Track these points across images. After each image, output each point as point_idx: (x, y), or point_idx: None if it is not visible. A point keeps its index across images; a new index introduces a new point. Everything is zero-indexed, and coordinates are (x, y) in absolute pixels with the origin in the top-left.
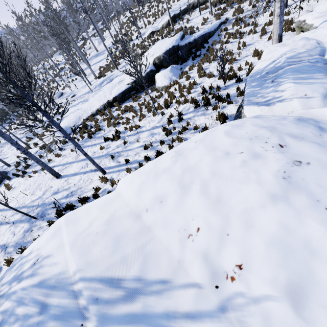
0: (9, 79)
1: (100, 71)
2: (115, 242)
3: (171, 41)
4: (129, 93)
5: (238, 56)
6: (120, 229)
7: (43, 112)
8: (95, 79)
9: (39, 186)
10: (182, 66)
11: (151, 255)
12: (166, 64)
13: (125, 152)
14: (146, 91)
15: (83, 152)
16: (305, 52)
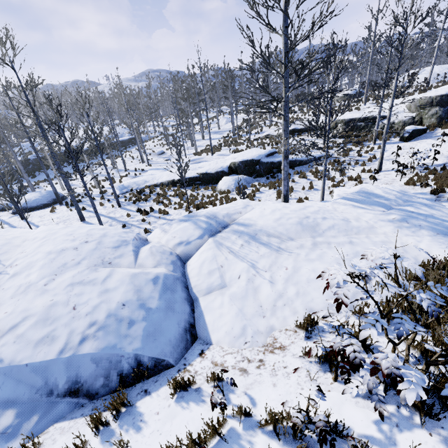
0: (69, 147)
1: (204, 149)
2: (6, 243)
3: (256, 153)
4: (194, 181)
5: (290, 195)
6: (14, 241)
7: (79, 172)
8: (193, 154)
9: (67, 220)
10: (254, 179)
11: (8, 253)
12: (240, 172)
13: (135, 227)
14: (207, 187)
15: (94, 209)
16: (223, 214)
